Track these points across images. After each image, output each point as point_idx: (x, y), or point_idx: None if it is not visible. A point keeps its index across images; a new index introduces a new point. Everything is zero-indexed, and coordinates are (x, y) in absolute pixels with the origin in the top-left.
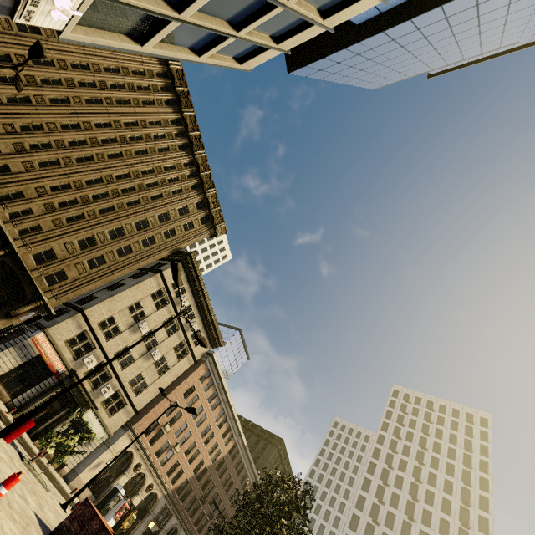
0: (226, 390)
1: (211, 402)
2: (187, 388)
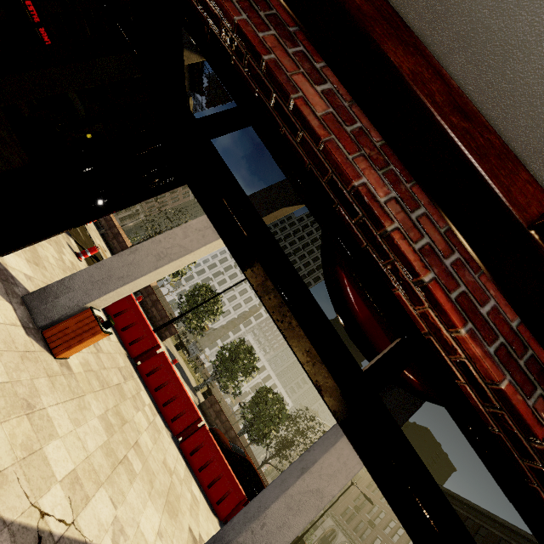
0: None
1: None
2: None
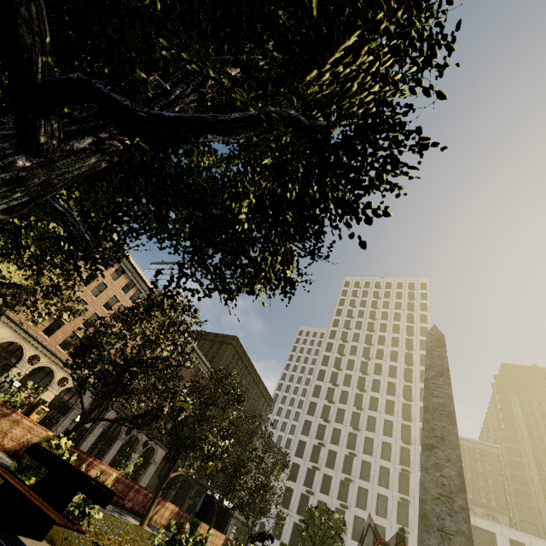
0: (146, 280)
1: (129, 293)
2: (85, 274)
